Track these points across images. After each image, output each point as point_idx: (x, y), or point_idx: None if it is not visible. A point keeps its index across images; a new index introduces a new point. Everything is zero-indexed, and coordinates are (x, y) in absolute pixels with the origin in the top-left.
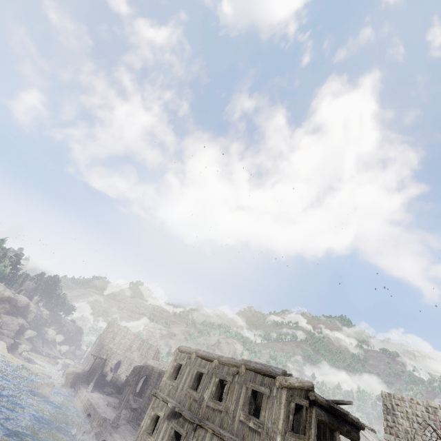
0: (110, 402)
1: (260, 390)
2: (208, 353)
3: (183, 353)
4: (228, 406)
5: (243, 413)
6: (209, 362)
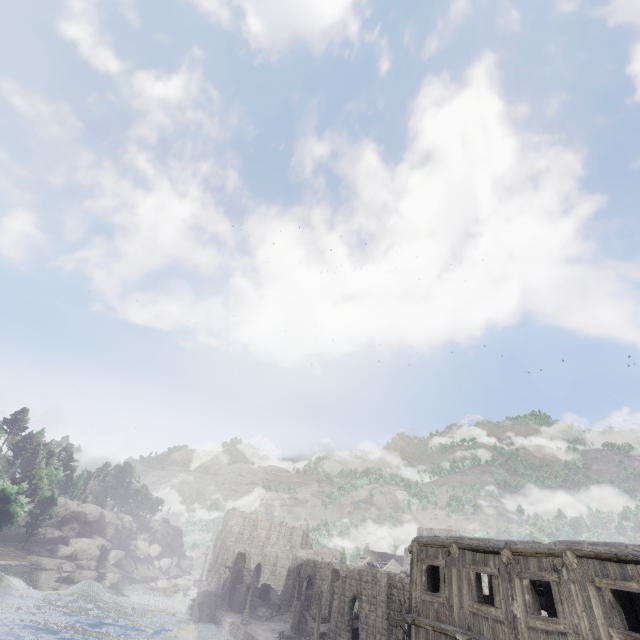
0: (280, 631)
1: (631, 588)
2: (480, 540)
3: (430, 547)
4: (575, 623)
5: (616, 632)
6: (491, 555)
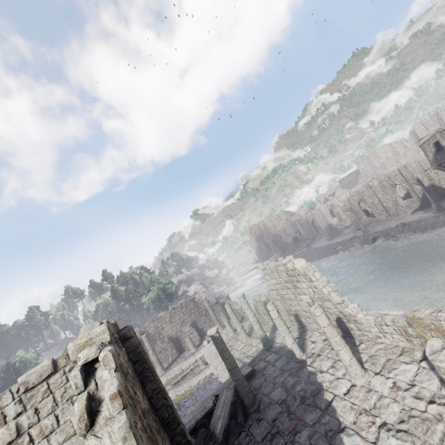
0: (326, 240)
1: None
2: None
3: None
4: None
5: None
6: None
